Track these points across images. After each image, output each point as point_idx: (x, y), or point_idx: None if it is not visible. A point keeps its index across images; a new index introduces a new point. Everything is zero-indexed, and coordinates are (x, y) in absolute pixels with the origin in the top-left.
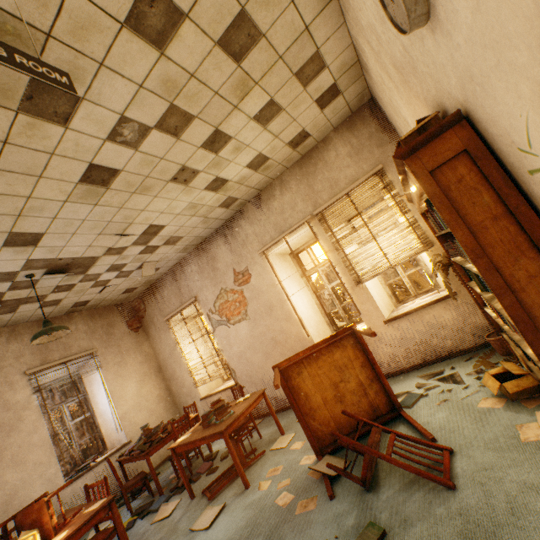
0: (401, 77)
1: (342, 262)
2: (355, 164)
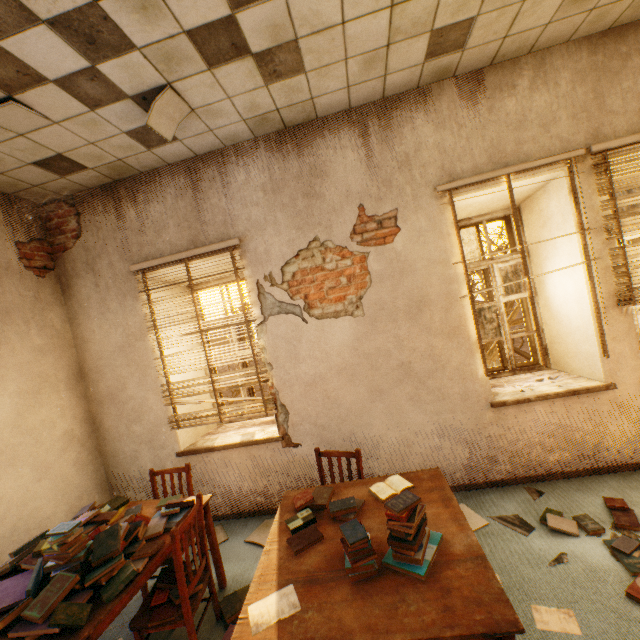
0: None
1: (604, 258)
2: None
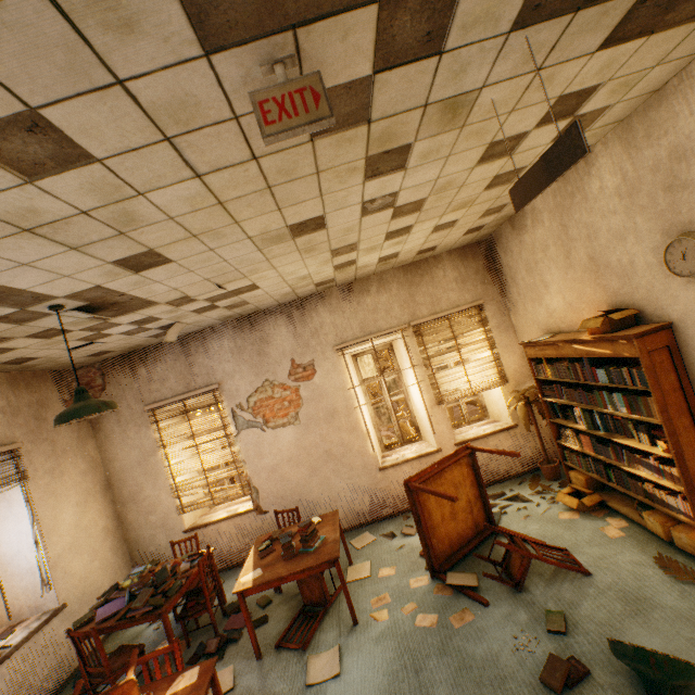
0: (593, 267)
1: (427, 379)
2: (459, 290)
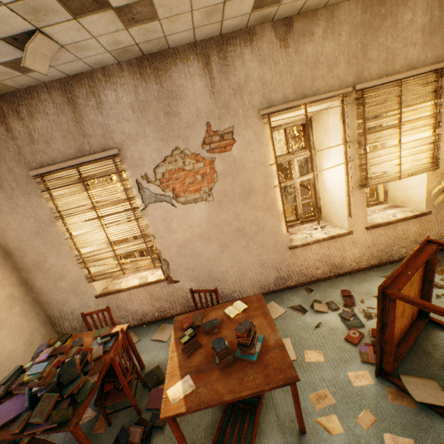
0: None
1: (355, 160)
2: (423, 46)
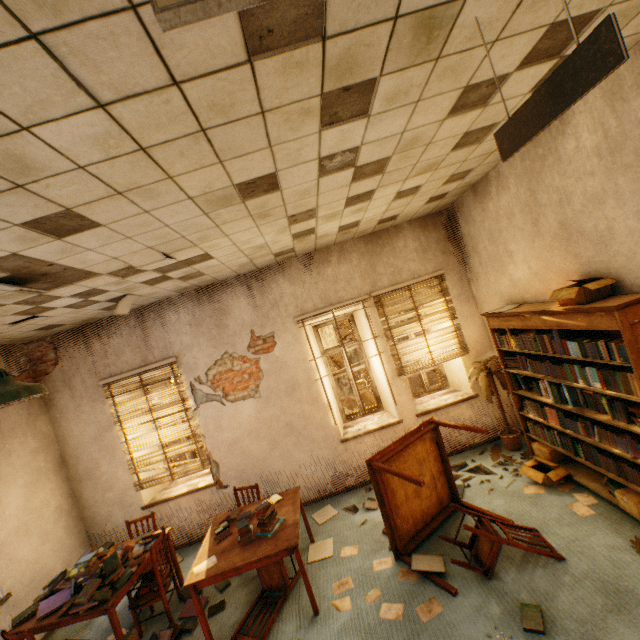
0: (564, 234)
1: (388, 350)
2: (420, 260)
